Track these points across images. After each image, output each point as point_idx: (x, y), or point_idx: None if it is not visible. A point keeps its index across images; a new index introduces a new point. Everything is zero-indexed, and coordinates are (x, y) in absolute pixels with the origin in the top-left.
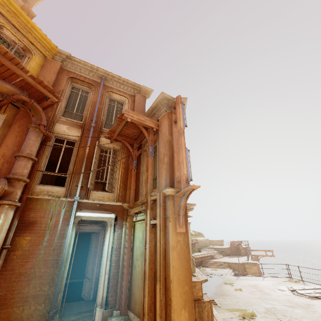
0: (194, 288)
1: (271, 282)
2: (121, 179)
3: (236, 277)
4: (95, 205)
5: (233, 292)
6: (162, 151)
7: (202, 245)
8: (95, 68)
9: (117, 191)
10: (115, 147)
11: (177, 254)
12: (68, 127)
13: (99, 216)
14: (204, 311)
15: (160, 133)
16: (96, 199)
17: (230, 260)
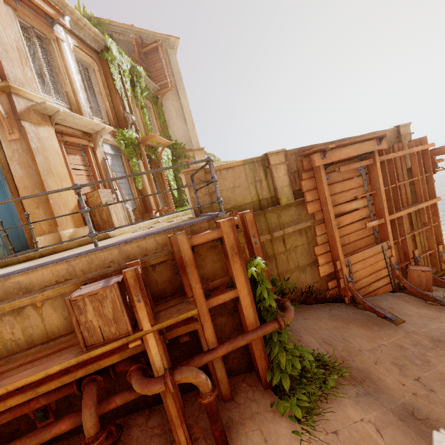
0: (93, 197)
1: None
2: None
3: None
4: None
5: None
6: None
7: None
8: None
9: None
10: None
11: (17, 164)
12: None
13: None
14: (103, 213)
15: None
16: None
17: None
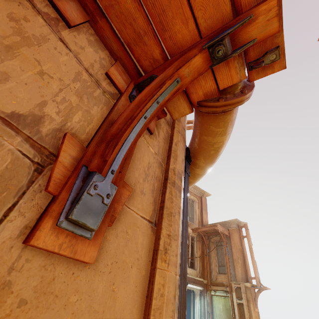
0: None
1: None
2: (200, 261)
3: None
4: (192, 279)
5: None
6: (236, 254)
7: None
8: None
9: (198, 269)
10: (194, 235)
11: None
12: None
13: (195, 288)
14: None
15: (232, 240)
16: (189, 274)
17: None
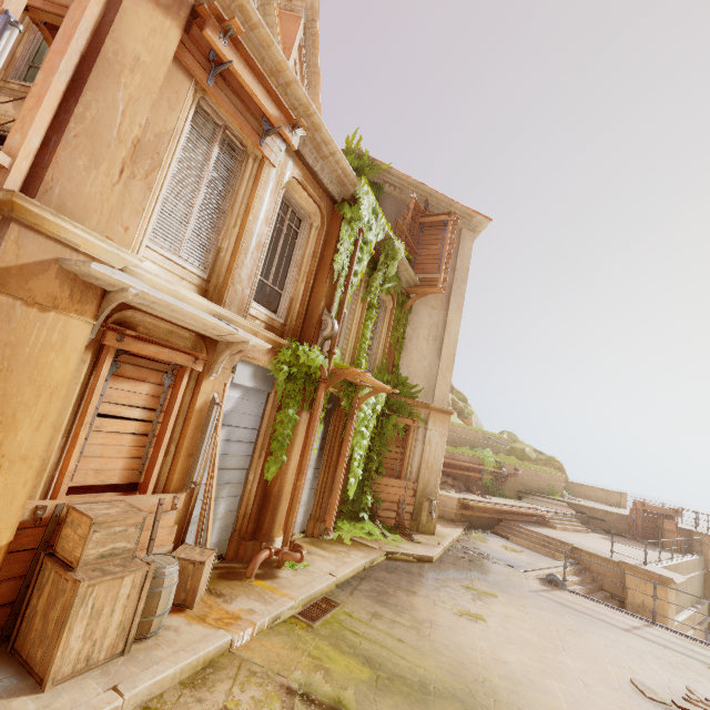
0: (75, 531)
1: (648, 649)
2: None
3: (544, 586)
4: None
5: (443, 615)
6: None
7: (537, 487)
8: None
9: None
10: None
11: None
12: (18, 102)
13: None
14: (57, 602)
15: None
16: None
17: (596, 544)
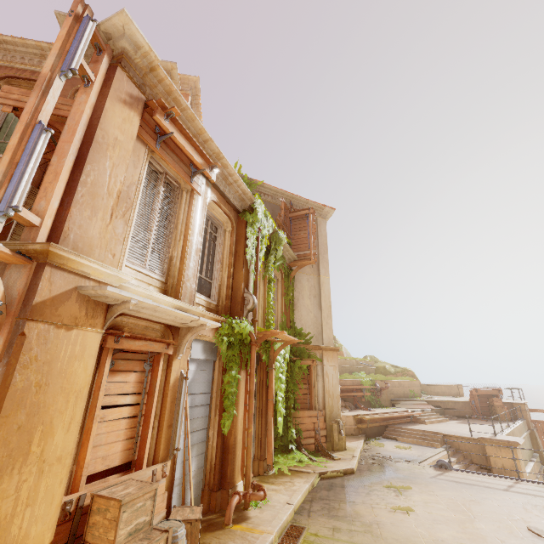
0: (104, 516)
1: (526, 500)
2: None
3: (438, 471)
4: None
5: (382, 515)
6: None
7: (403, 394)
8: (46, 47)
9: None
10: None
11: None
12: None
13: None
14: None
15: None
16: None
17: (457, 428)
